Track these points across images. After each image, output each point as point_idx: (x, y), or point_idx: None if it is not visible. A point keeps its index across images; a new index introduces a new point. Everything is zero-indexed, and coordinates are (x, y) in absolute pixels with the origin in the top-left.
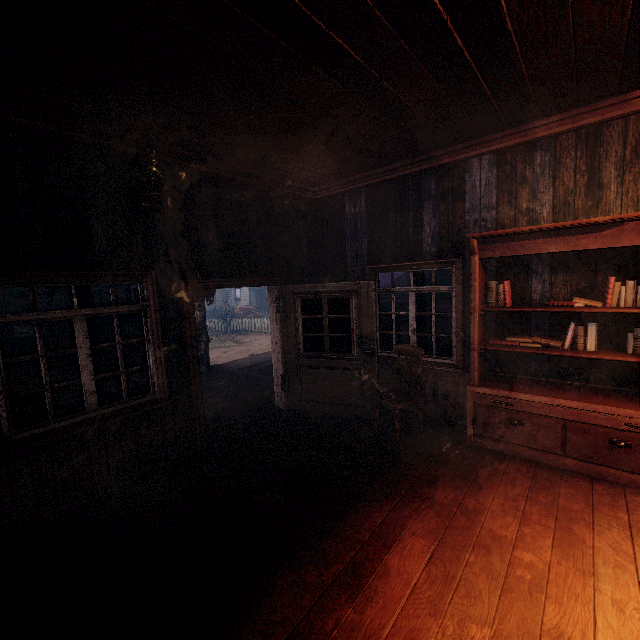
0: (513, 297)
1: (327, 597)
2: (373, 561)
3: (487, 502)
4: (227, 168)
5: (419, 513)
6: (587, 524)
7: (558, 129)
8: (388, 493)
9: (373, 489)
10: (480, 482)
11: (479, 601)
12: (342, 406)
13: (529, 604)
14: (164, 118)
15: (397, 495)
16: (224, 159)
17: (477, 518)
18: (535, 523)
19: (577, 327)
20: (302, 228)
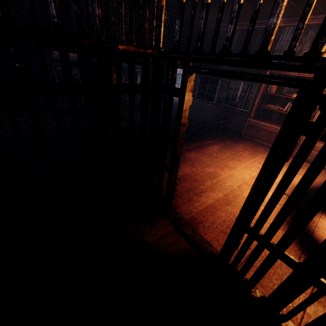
0: (277, 90)
1: (195, 148)
2: (206, 146)
3: (238, 145)
4: (187, 15)
5: (219, 143)
6: (260, 153)
7: (321, 22)
8: (213, 139)
9: (209, 138)
10: (239, 143)
11: (226, 154)
12: (204, 120)
13: (236, 157)
14: (175, 0)
15: (215, 140)
16: (187, 12)
17: (234, 147)
18: (248, 150)
19: (290, 104)
20: (208, 45)
